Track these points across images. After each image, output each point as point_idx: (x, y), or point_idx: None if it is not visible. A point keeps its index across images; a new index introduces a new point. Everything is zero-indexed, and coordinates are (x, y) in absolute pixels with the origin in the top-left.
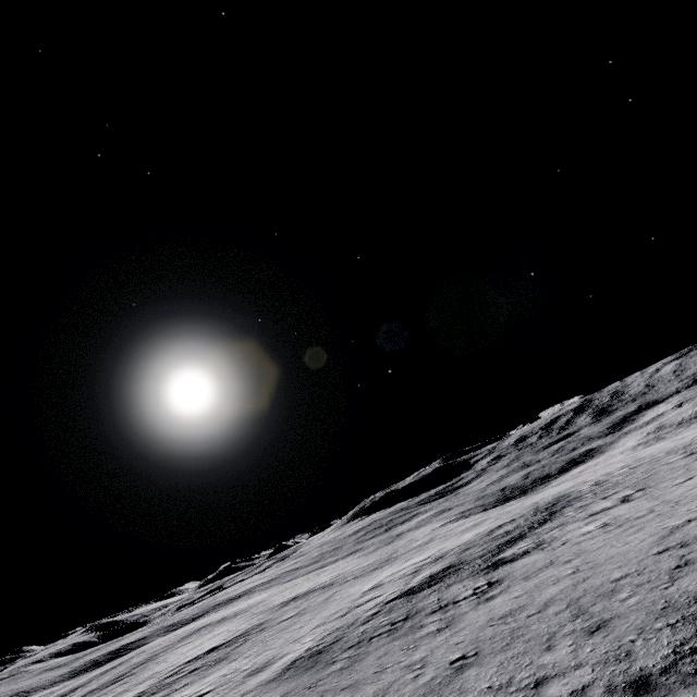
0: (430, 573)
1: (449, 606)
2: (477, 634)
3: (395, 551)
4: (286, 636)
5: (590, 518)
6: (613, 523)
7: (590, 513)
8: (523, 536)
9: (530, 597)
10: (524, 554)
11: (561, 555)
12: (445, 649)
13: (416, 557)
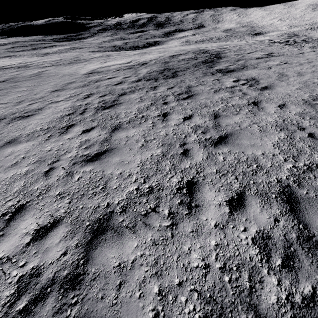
0: (152, 70)
1: (226, 89)
2: (314, 108)
3: (78, 57)
4: (15, 95)
5: (262, 60)
6: (291, 63)
7: (255, 58)
8: (214, 61)
9: (315, 90)
10: (242, 69)
11: (285, 72)
12: (300, 116)
13: (113, 61)
